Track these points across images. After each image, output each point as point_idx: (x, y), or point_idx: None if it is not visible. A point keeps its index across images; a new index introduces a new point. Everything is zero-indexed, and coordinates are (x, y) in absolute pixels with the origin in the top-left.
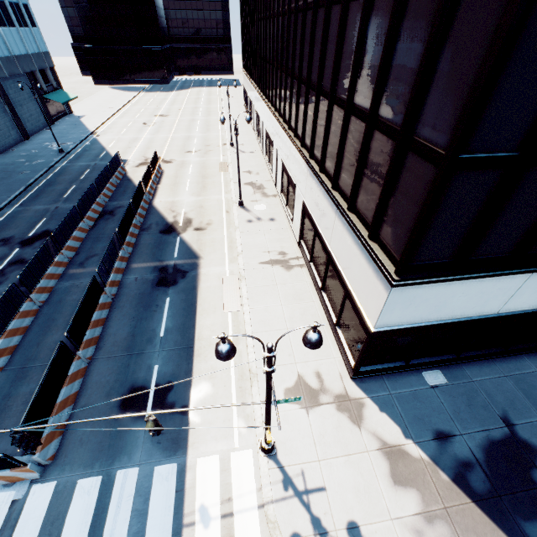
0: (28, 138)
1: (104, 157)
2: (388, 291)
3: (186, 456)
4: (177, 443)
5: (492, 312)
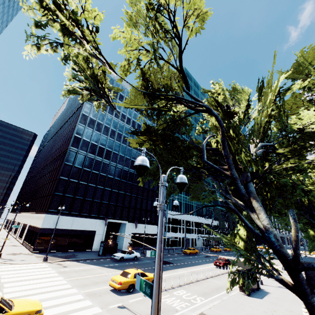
0: None
1: None
2: (45, 216)
3: None
4: None
5: (70, 228)
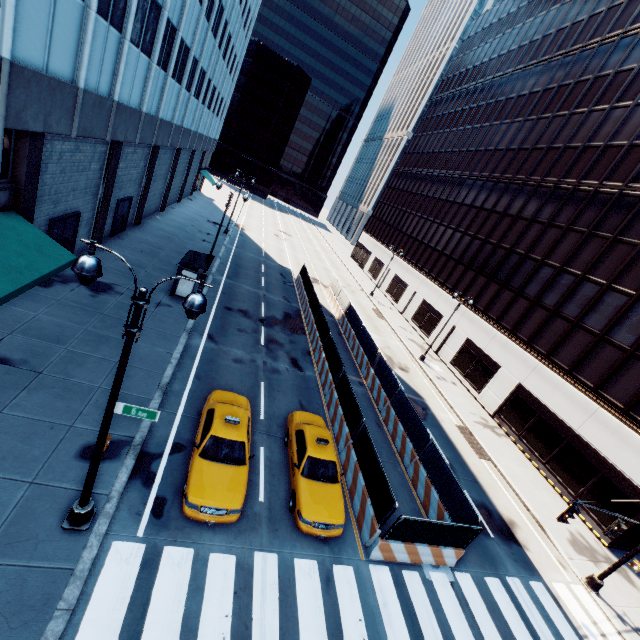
0: (180, 201)
1: (267, 256)
2: None
3: (543, 578)
4: (528, 565)
5: None
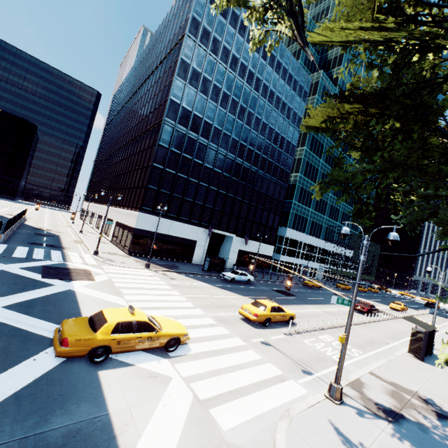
0: None
1: None
2: (138, 214)
3: (64, 251)
4: (59, 250)
5: (167, 233)
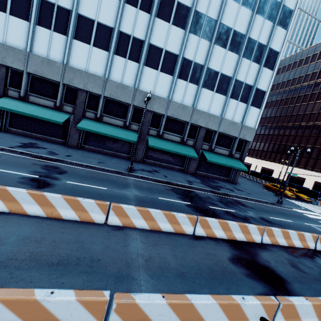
0: None
1: None
2: None
3: None
4: None
5: None
